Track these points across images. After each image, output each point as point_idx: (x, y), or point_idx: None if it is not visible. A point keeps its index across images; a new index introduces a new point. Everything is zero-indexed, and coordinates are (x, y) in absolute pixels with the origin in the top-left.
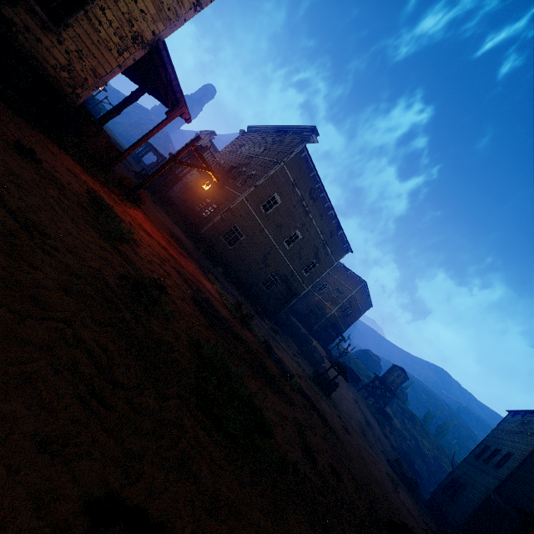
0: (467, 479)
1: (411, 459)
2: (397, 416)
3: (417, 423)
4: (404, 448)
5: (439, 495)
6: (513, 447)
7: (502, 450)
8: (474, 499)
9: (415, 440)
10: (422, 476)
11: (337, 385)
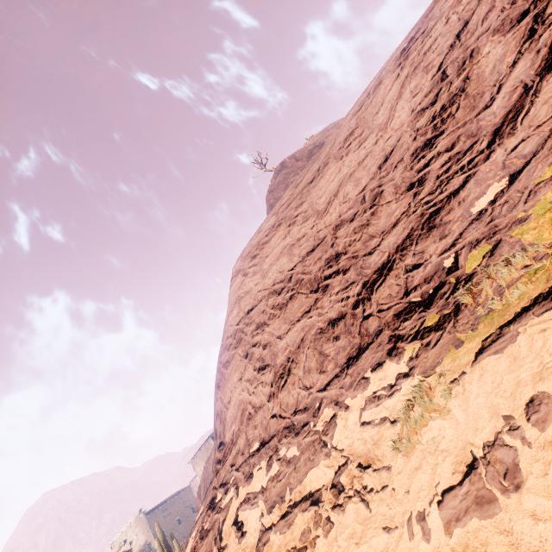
0: None
1: None
2: None
3: None
4: None
5: None
6: None
7: None
8: None
9: None
10: None
11: None
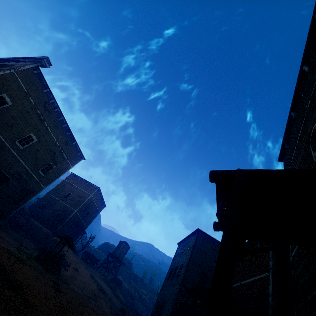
0: (165, 296)
1: (136, 306)
2: (126, 280)
3: (138, 280)
4: (130, 300)
5: None
6: (183, 261)
7: (178, 266)
8: (169, 307)
9: (138, 292)
10: None
11: (63, 256)
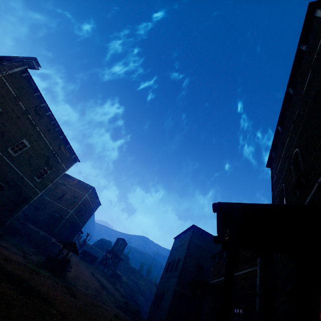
0: (164, 288)
1: (135, 298)
2: (124, 274)
3: (136, 272)
4: (130, 293)
5: (152, 310)
6: (180, 255)
7: (176, 260)
8: (169, 297)
9: (136, 284)
10: (143, 306)
11: (69, 261)
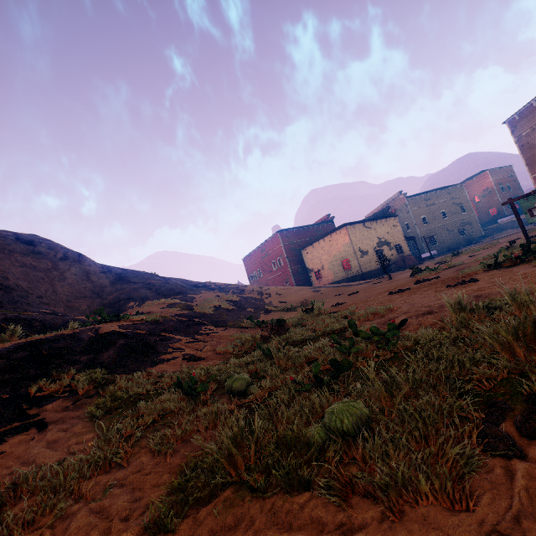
0: None
1: None
2: None
3: None
4: None
5: None
6: None
7: None
8: None
9: None
10: None
11: None
